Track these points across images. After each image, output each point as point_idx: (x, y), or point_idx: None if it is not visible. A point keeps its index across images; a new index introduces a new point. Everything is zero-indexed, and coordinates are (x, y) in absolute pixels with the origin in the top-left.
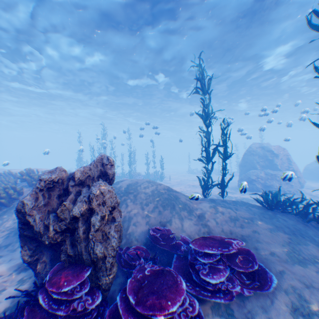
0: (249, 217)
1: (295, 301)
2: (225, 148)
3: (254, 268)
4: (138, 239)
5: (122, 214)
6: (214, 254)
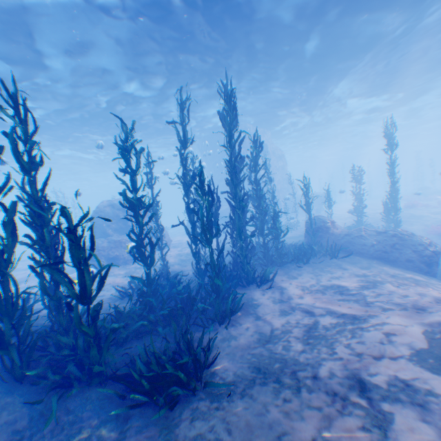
0: None
1: None
2: None
3: None
4: None
5: None
6: None
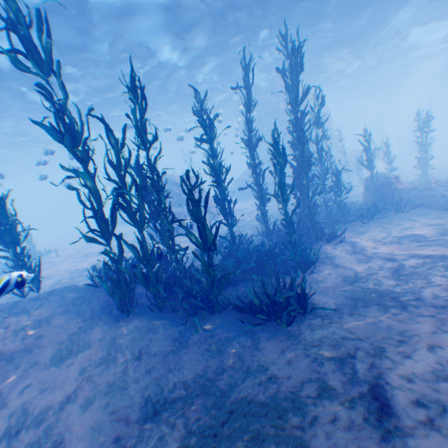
0: (50, 315)
1: (15, 421)
2: (11, 228)
3: None
4: None
5: None
6: None
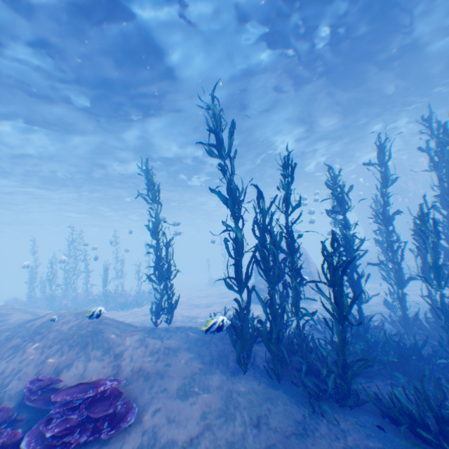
0: (177, 347)
1: (146, 440)
2: (167, 265)
3: (109, 410)
4: (15, 396)
5: (11, 365)
6: (73, 401)
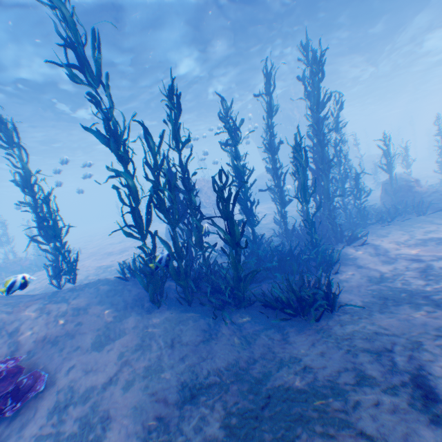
0: (87, 304)
1: (64, 397)
2: (54, 223)
3: (9, 390)
4: None
5: None
6: None
